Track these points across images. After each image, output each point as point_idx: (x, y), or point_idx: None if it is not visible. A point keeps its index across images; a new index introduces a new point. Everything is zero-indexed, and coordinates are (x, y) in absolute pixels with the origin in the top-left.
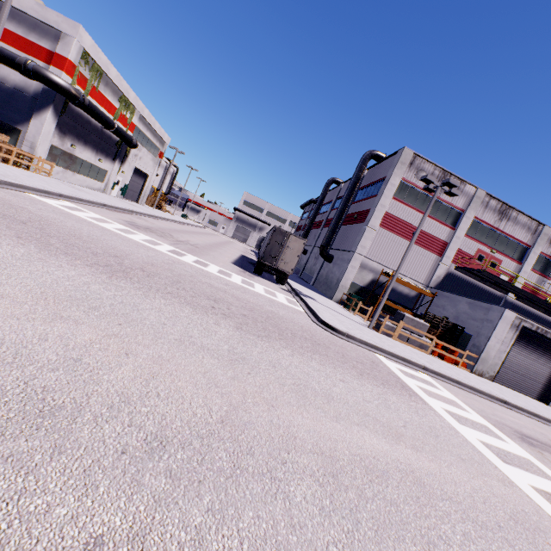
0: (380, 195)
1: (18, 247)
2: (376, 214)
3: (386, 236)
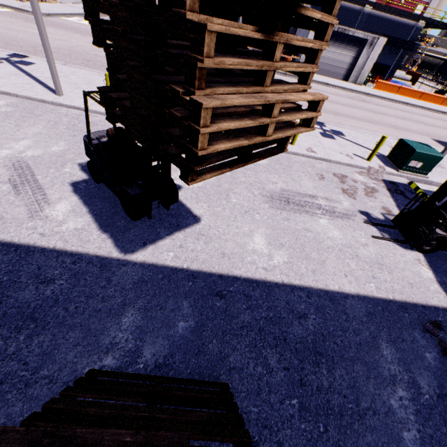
0: None
1: (78, 35)
2: None
3: None
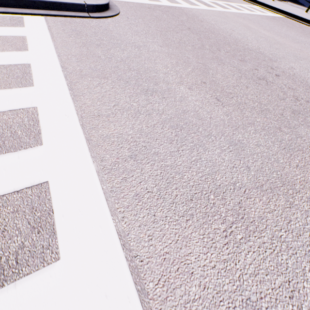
0: None
1: None
2: None
3: None
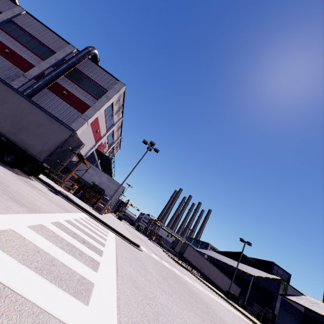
0: (103, 105)
1: None
2: (95, 116)
3: (88, 129)
